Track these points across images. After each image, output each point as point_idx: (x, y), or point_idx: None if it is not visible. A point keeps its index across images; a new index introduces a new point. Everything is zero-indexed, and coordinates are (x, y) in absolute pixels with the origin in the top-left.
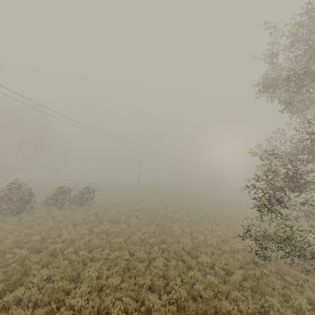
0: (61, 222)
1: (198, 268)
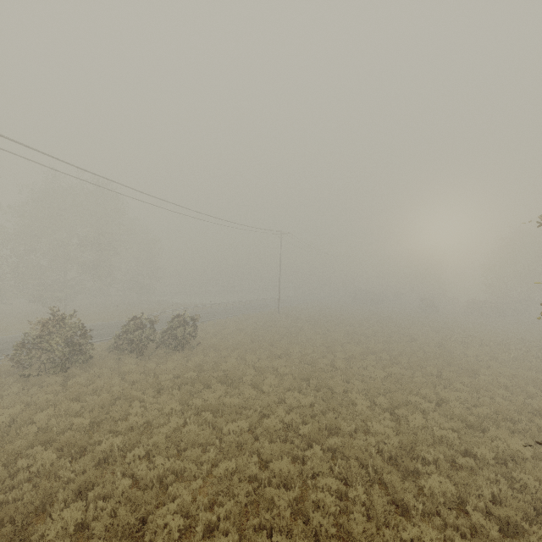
0: (136, 384)
1: (423, 508)
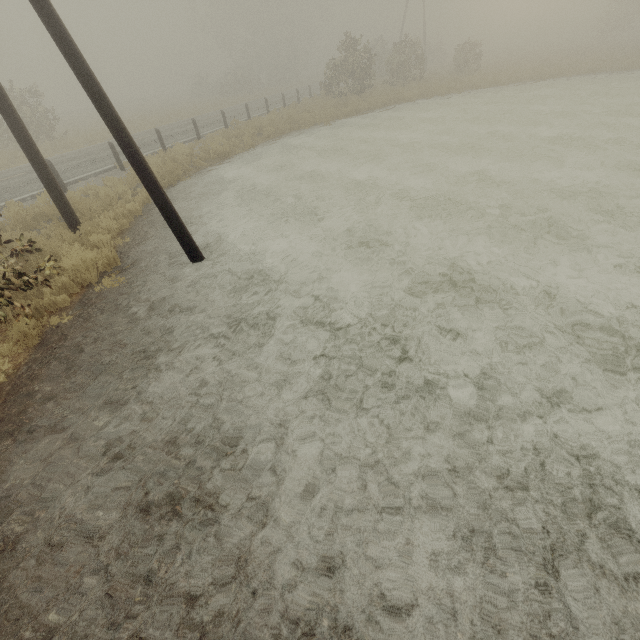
0: None
1: None
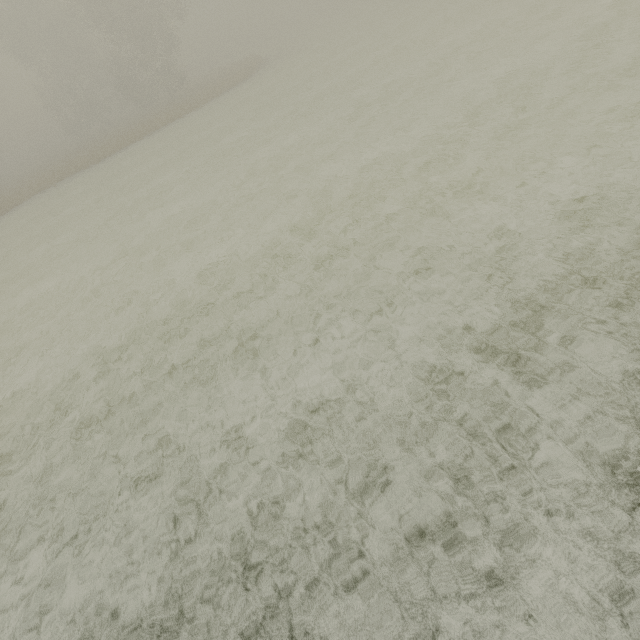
0: None
1: None
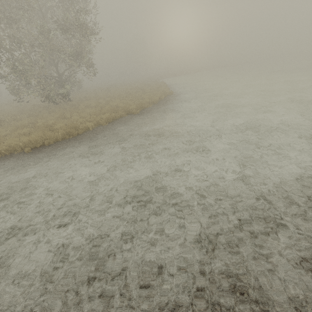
0: None
1: None
